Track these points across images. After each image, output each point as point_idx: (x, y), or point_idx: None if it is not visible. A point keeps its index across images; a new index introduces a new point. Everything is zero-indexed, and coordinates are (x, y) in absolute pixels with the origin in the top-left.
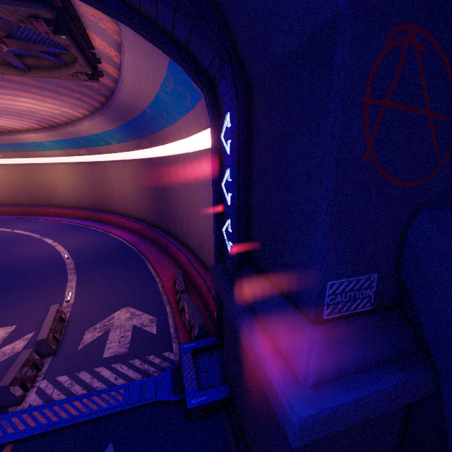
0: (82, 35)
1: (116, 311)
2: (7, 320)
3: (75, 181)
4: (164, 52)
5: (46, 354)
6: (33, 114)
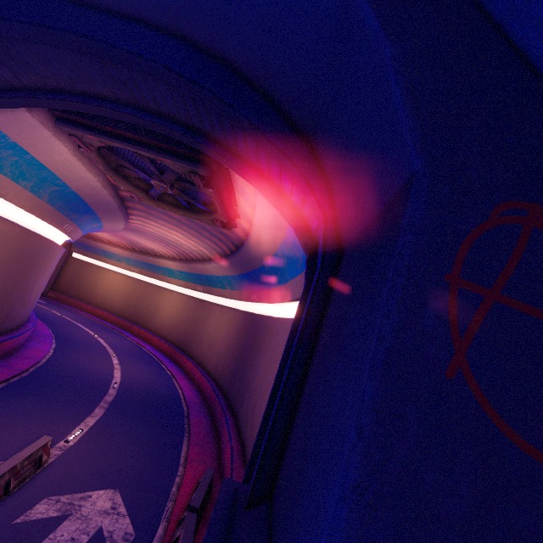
0: (230, 194)
1: (100, 488)
2: None
3: (179, 312)
4: (280, 213)
5: None
6: (178, 246)
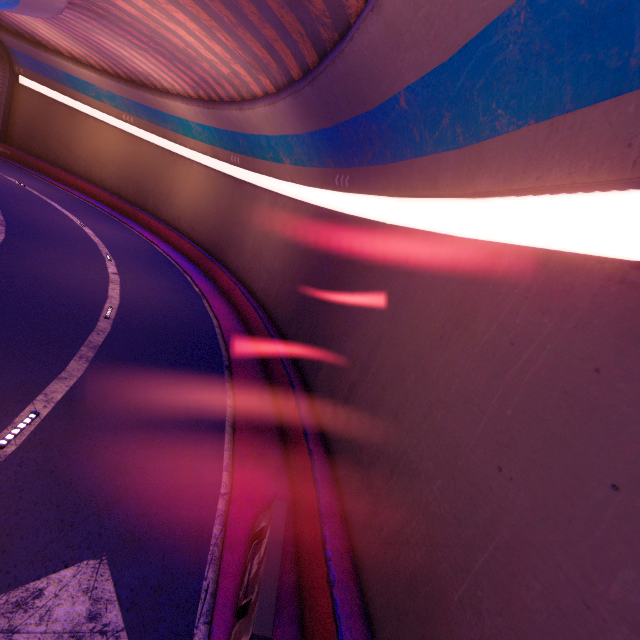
0: None
1: (66, 562)
2: None
3: (205, 197)
4: None
5: None
6: (191, 64)
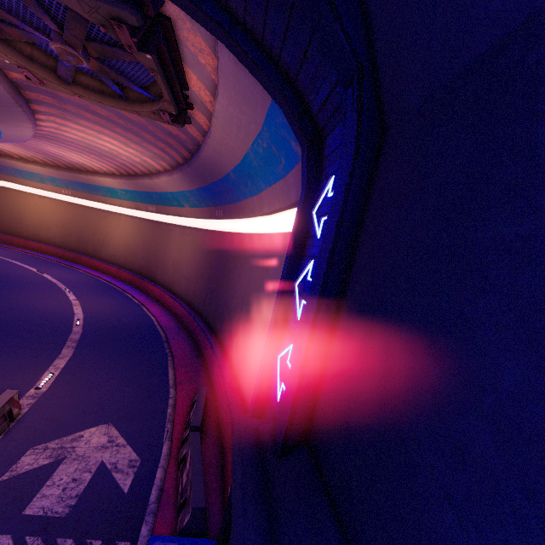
0: (177, 69)
1: (91, 426)
2: None
3: (133, 237)
4: (262, 85)
5: None
6: (114, 157)
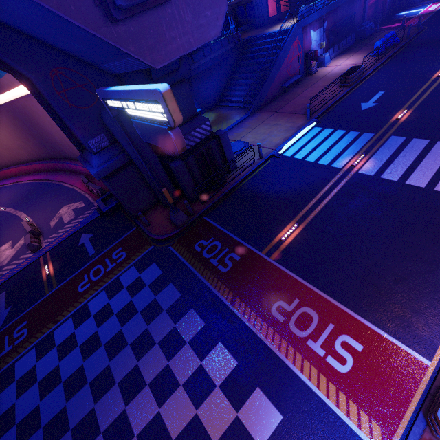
0: None
1: (59, 210)
2: (3, 242)
3: None
4: None
5: (38, 236)
6: None
